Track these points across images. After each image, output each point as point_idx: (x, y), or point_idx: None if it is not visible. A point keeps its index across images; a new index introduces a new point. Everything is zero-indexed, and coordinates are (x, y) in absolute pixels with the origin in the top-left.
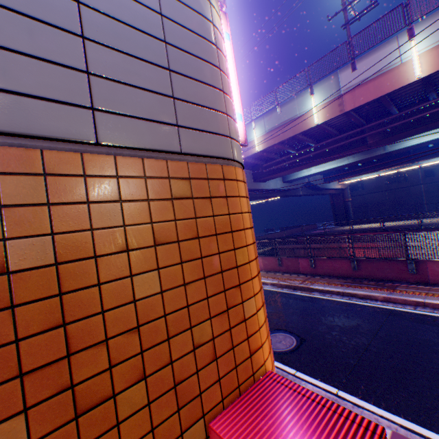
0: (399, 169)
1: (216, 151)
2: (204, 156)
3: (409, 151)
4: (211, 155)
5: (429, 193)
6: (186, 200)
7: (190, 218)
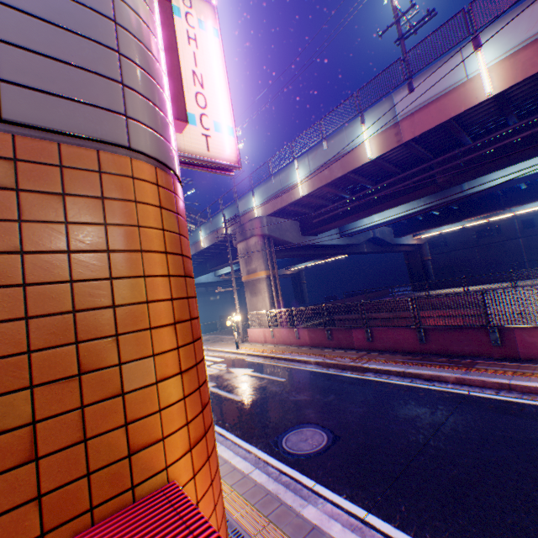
0: (488, 219)
1: (88, 130)
2: (58, 132)
3: (497, 195)
4: (76, 133)
5: (530, 249)
6: (2, 191)
7: (5, 220)
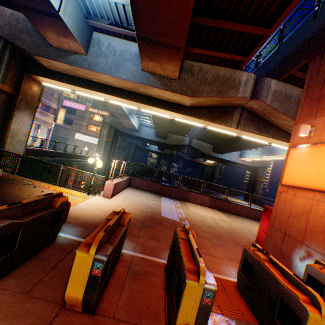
0: (269, 157)
1: None
2: None
3: None
4: None
5: None
6: None
7: None
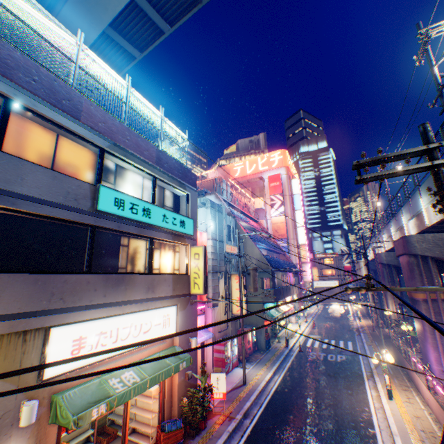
0: None
1: None
2: None
3: None
4: None
5: None
6: None
7: None
